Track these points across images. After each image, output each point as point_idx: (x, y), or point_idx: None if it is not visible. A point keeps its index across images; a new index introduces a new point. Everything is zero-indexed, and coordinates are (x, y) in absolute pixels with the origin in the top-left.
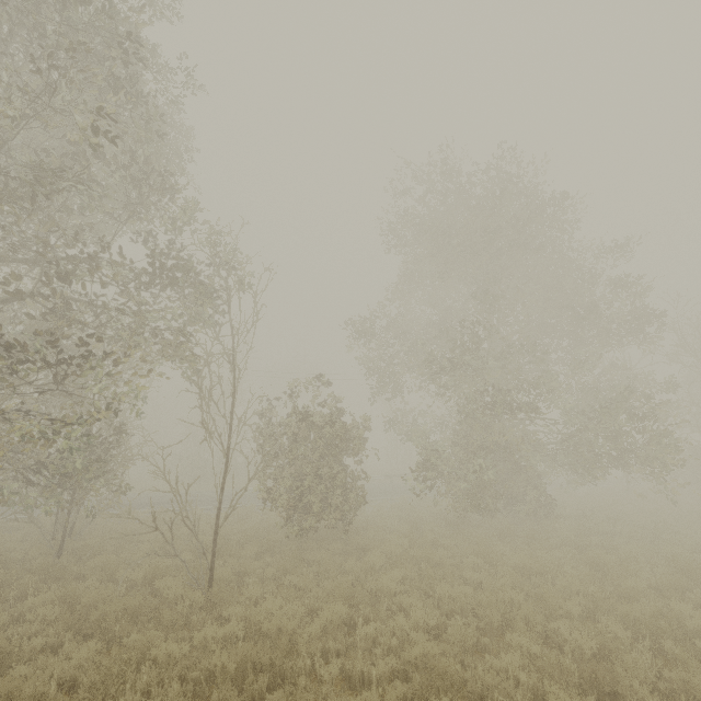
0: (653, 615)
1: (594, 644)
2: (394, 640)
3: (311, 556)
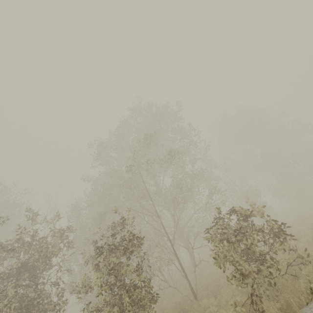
0: None
1: None
2: None
3: None
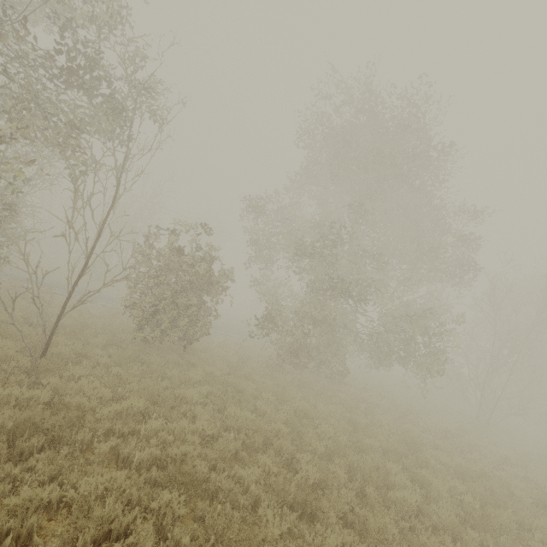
0: (370, 467)
1: (317, 477)
2: (171, 436)
3: (147, 359)
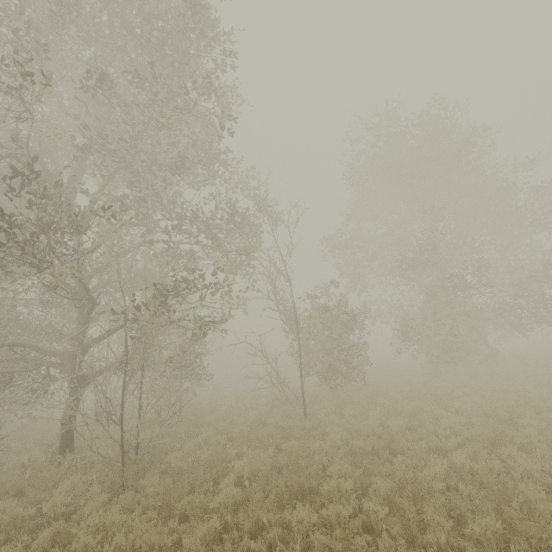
0: None
1: None
2: (448, 430)
3: (348, 400)
